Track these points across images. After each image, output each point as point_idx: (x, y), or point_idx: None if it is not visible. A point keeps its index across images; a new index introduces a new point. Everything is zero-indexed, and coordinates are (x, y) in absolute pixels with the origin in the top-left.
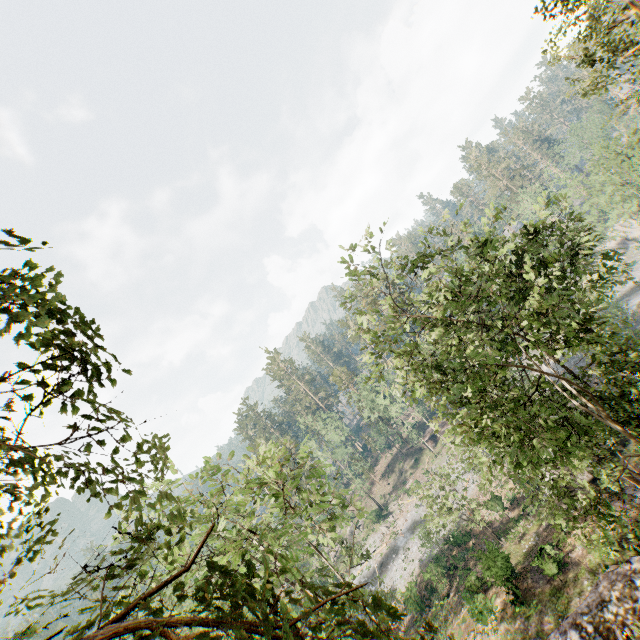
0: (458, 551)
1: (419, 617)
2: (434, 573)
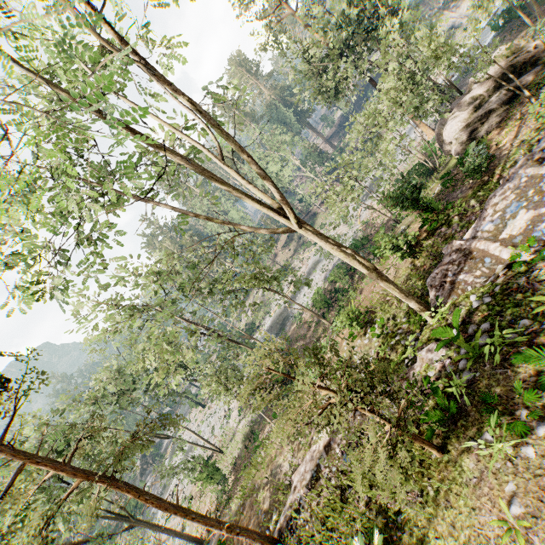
0: None
1: (327, 310)
2: (337, 275)
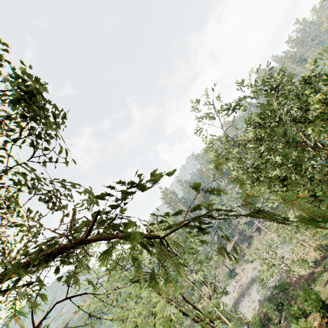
0: (282, 294)
1: None
2: (268, 308)
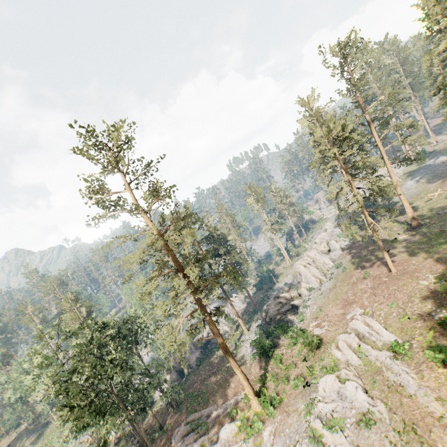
0: None
1: None
2: None
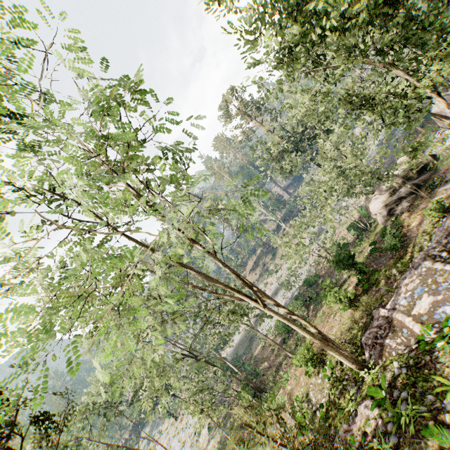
0: (311, 289)
1: (287, 336)
2: (295, 306)
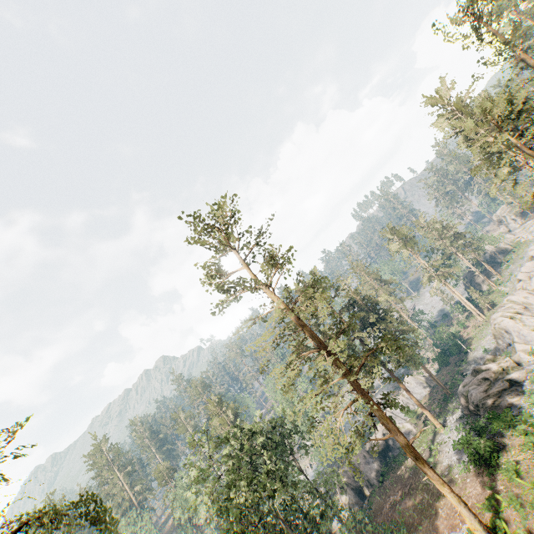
0: None
1: None
2: None
